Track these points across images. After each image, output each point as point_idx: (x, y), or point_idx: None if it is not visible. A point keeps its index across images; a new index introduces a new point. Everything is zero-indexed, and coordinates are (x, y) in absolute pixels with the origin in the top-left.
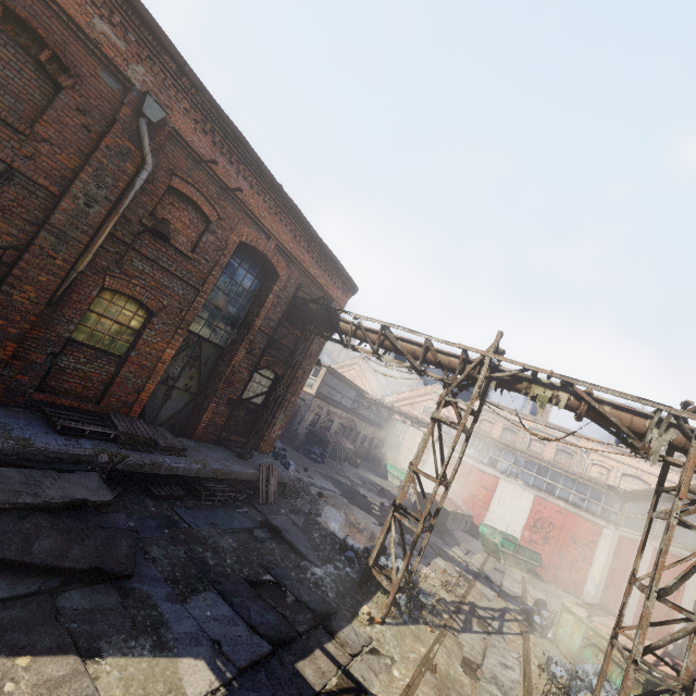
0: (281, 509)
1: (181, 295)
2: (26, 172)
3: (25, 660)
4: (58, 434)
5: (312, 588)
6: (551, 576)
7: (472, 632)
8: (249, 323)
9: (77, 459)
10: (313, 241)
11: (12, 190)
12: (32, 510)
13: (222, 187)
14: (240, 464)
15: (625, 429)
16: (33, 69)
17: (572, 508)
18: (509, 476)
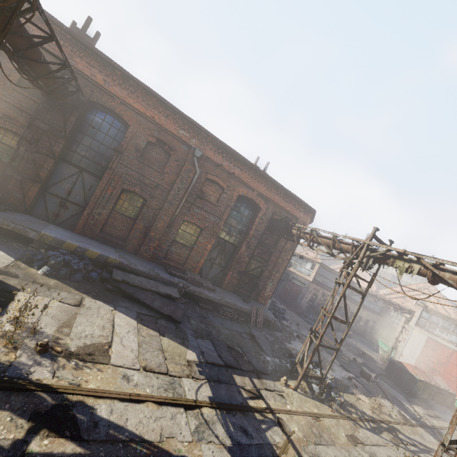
0: (263, 331)
1: (213, 221)
2: (161, 184)
3: (146, 328)
4: (168, 274)
5: (260, 362)
6: None
7: (377, 435)
8: (247, 233)
9: (172, 283)
10: (279, 188)
11: (158, 191)
12: (155, 293)
13: (228, 173)
14: (242, 303)
15: None
16: (164, 152)
17: None
18: None
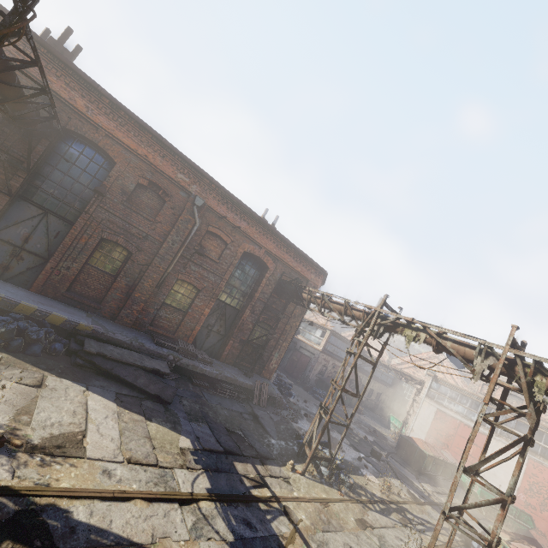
0: (267, 410)
1: (213, 281)
2: (152, 235)
3: (128, 411)
4: (155, 344)
5: (264, 446)
6: None
7: (386, 516)
8: (252, 295)
9: (160, 356)
10: (289, 247)
11: (147, 243)
12: (139, 368)
13: (233, 227)
14: (244, 378)
15: (460, 357)
16: (157, 197)
17: None
18: (499, 436)
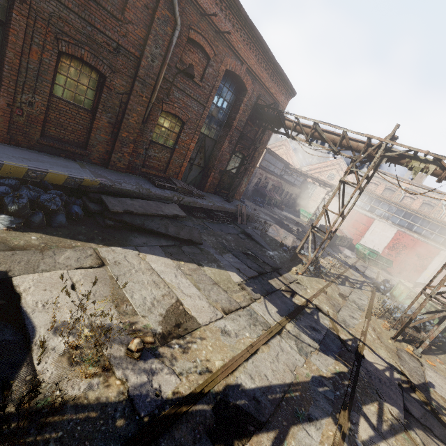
0: (248, 227)
1: (196, 110)
2: (124, 46)
3: (182, 263)
4: (156, 187)
5: (269, 259)
6: (397, 273)
7: (345, 286)
8: (230, 124)
9: (167, 198)
10: (269, 61)
11: (120, 59)
12: (163, 217)
13: (216, 31)
14: (228, 204)
15: None
16: None
17: (422, 238)
18: (382, 218)
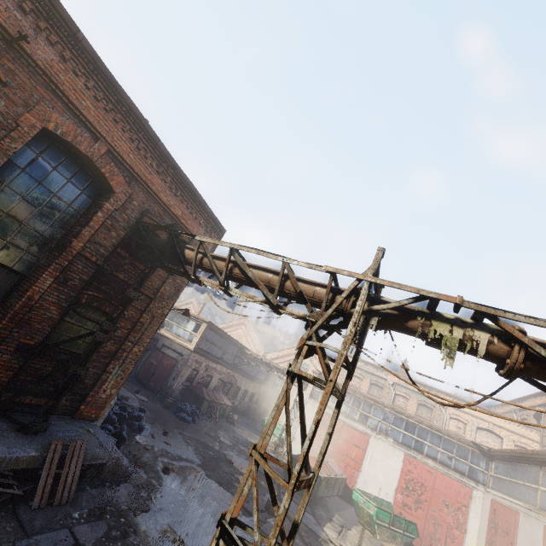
0: (73, 512)
1: None
2: None
3: None
4: None
5: None
6: None
7: None
8: (64, 244)
9: None
10: (165, 162)
11: None
12: None
13: (6, 39)
14: (13, 443)
15: None
16: None
17: (441, 467)
18: (379, 433)
